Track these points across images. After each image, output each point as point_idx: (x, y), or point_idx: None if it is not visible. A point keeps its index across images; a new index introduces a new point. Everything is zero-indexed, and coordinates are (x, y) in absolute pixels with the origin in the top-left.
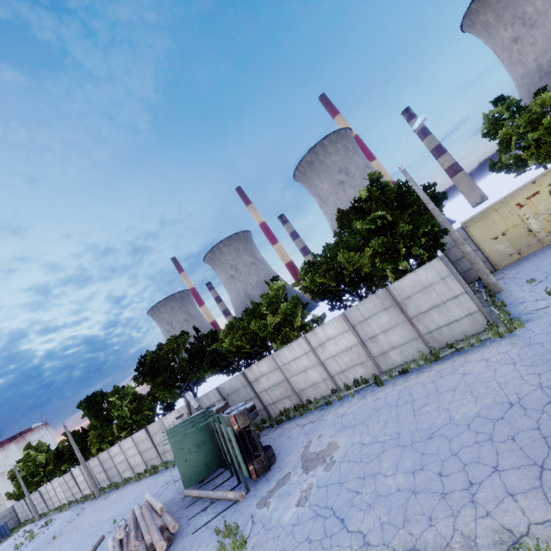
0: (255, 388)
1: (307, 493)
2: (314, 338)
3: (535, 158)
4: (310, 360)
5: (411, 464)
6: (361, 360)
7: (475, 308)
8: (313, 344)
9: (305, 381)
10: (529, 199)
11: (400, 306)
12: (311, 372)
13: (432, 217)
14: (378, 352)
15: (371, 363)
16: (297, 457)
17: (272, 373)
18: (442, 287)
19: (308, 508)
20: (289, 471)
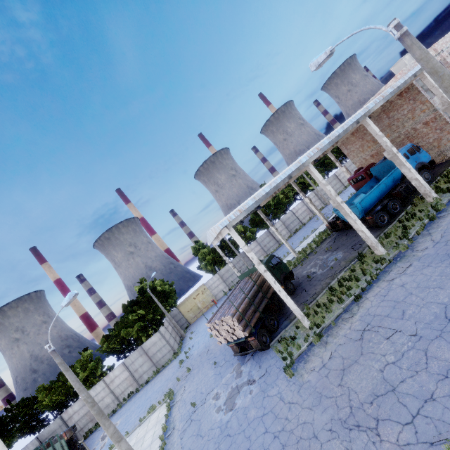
0: (68, 424)
1: (104, 444)
2: (108, 379)
3: (206, 272)
4: (106, 392)
5: (140, 410)
6: (131, 383)
7: (171, 348)
8: (108, 382)
9: (102, 406)
10: (197, 296)
11: (146, 353)
12: (106, 399)
13: (168, 300)
14: (138, 376)
15: (136, 383)
16: (99, 440)
17: (82, 408)
18: (160, 342)
19: (105, 446)
20: (95, 447)
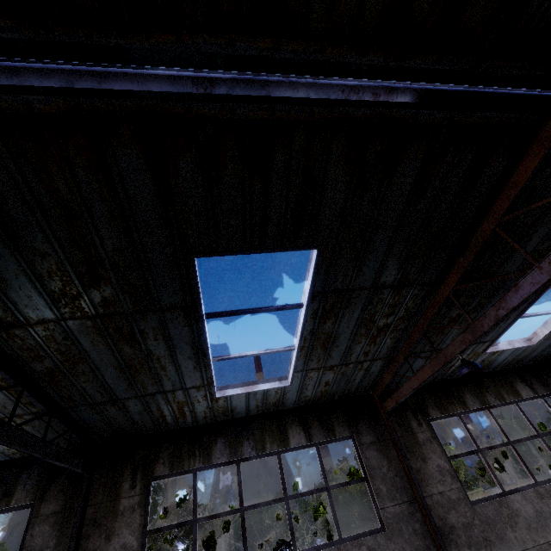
0: None
1: None
2: None
3: None
4: None
5: None
6: None
7: None
8: None
9: None
10: None
11: None
12: None
13: None
14: None
15: None
16: None
17: None
18: None
19: None
20: None
